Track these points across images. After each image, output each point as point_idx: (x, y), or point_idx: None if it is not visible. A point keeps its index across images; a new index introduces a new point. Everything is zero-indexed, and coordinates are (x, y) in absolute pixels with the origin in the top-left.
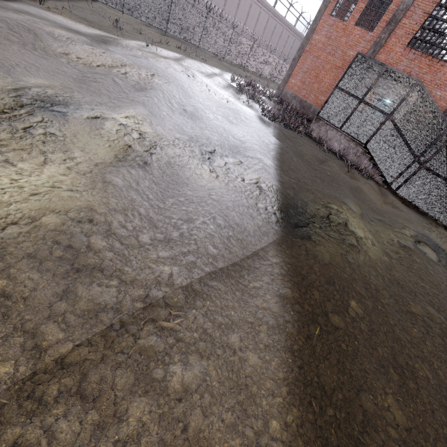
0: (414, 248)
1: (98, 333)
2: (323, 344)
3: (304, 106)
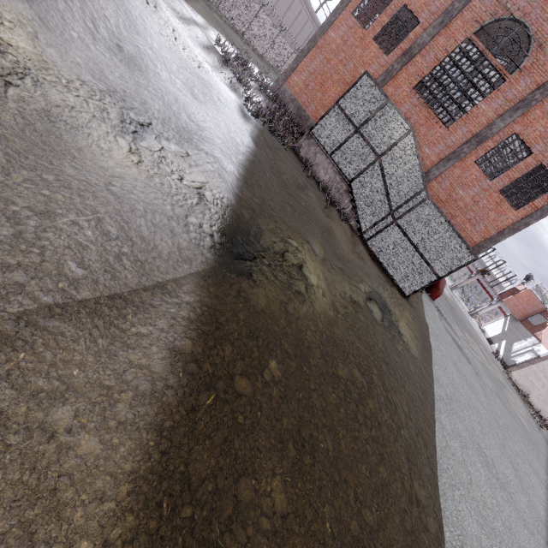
0: (363, 306)
1: None
2: (211, 418)
3: (302, 116)
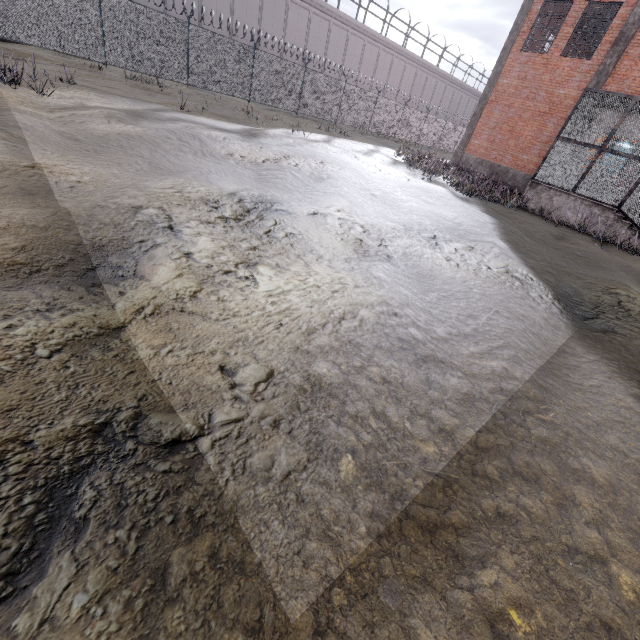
0: None
1: (489, 421)
2: None
3: (498, 172)
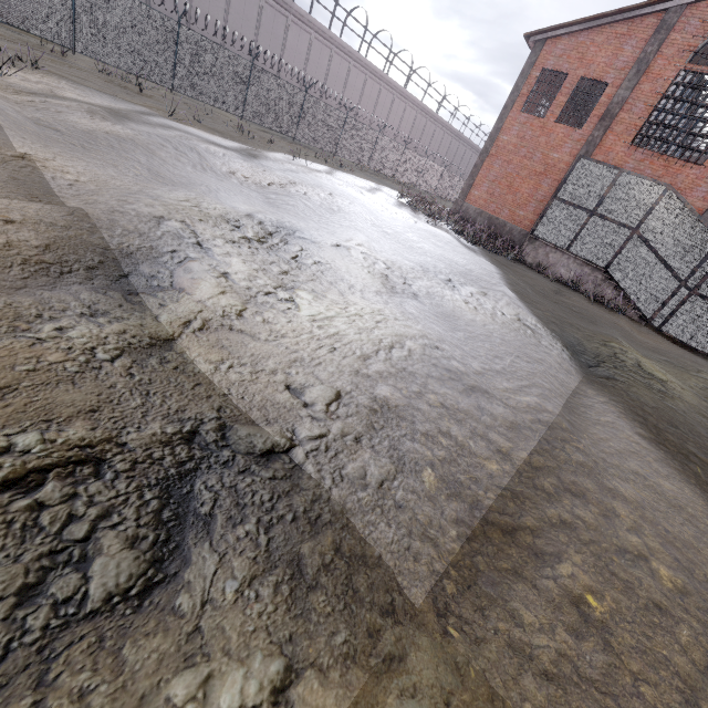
0: None
1: (537, 446)
2: None
3: (496, 224)
